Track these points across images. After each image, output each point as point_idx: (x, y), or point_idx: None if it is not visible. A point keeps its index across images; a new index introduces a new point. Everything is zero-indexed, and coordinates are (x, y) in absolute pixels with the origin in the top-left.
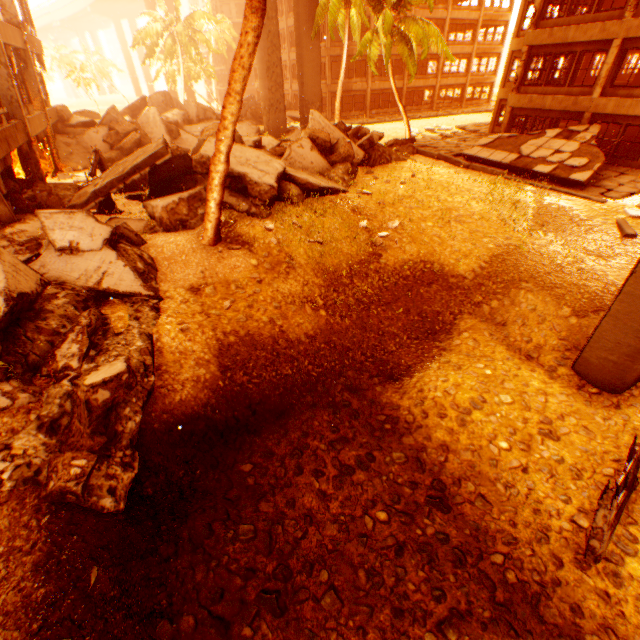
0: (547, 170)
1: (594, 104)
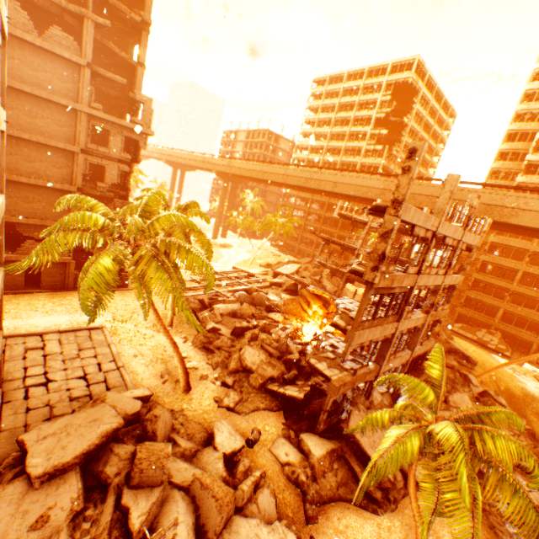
0: (493, 347)
1: (495, 324)
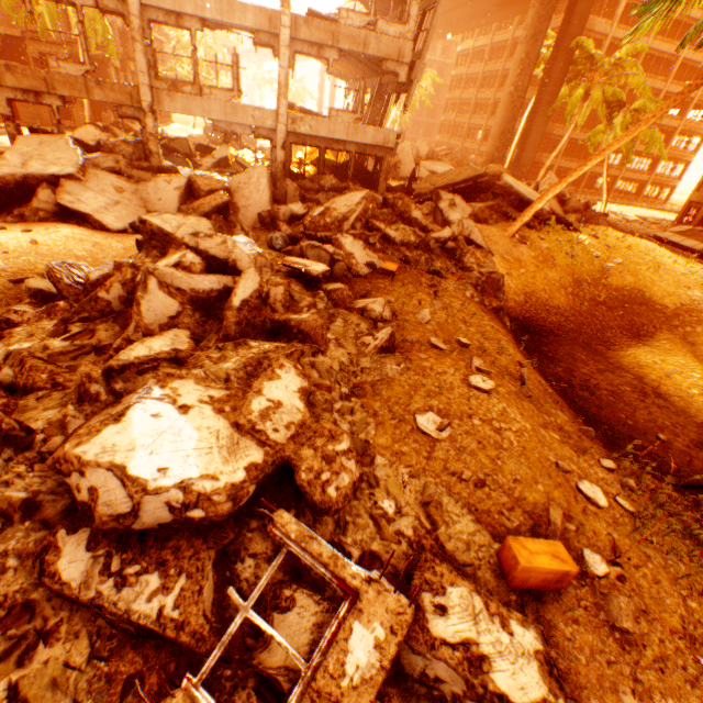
0: None
1: None
